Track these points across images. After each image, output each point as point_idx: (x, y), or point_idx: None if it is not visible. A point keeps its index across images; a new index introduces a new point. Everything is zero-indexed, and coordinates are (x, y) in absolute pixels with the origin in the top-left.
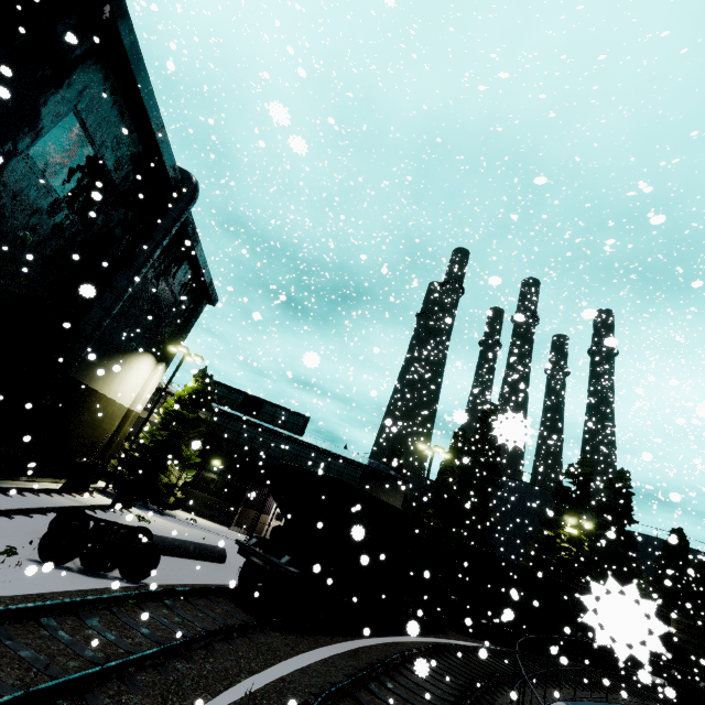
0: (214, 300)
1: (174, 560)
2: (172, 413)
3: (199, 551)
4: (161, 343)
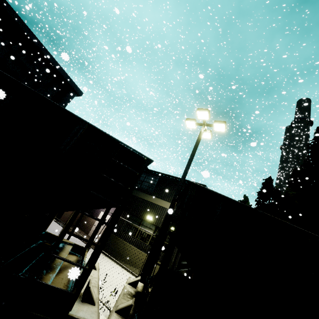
0: (77, 91)
1: None
2: None
3: None
4: None
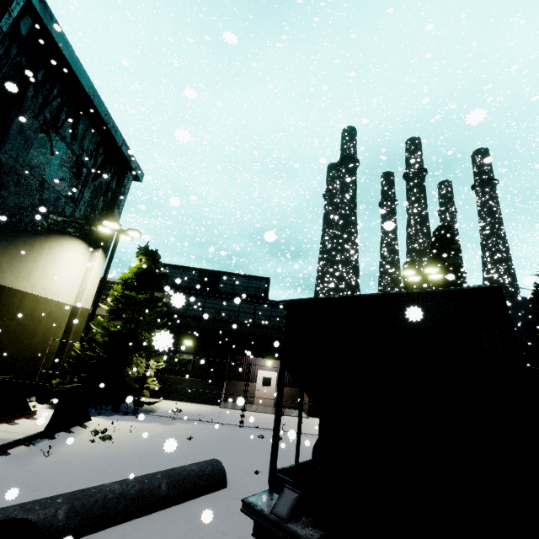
0: (138, 173)
1: (130, 533)
2: (119, 298)
3: (179, 486)
4: (88, 225)
